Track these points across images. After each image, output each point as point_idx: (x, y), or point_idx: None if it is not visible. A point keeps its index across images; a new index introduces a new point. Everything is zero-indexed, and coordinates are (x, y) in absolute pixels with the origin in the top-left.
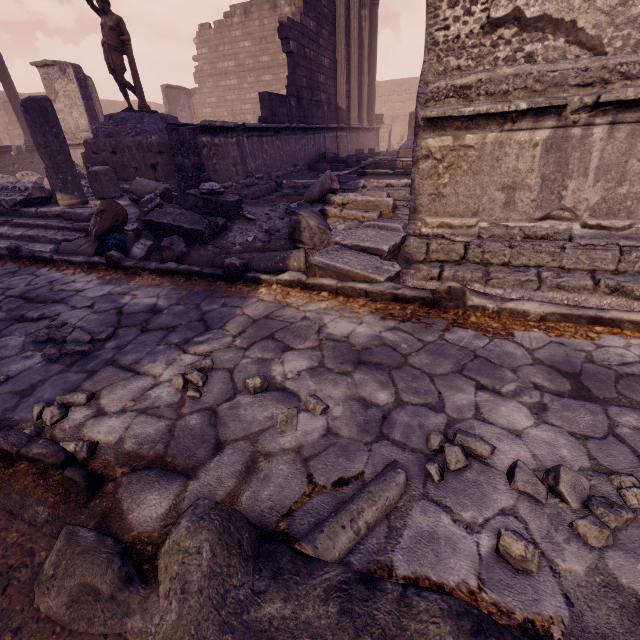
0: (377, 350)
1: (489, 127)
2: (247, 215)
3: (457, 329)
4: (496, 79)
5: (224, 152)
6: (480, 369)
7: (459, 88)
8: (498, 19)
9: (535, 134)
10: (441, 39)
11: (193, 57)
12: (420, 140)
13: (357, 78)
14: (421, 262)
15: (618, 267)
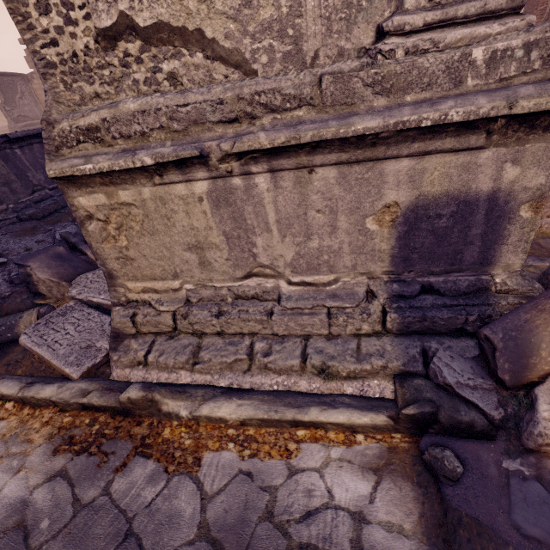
0: (1, 544)
1: (139, 180)
2: None
3: (138, 461)
4: (122, 117)
5: None
6: None
7: (86, 130)
8: (109, 29)
9: (194, 186)
10: (56, 58)
11: (19, 40)
12: (71, 198)
13: None
14: (135, 335)
15: (331, 330)
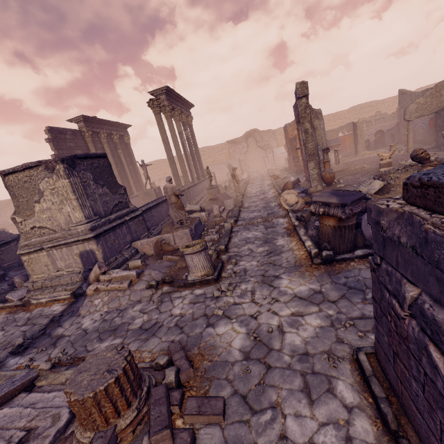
0: None
1: (34, 253)
2: (6, 279)
3: (22, 312)
4: (32, 242)
5: (9, 250)
6: (9, 324)
7: (26, 244)
8: (32, 227)
9: (44, 253)
10: (23, 231)
11: None
12: (22, 258)
13: (120, 178)
14: (34, 290)
15: (72, 281)
